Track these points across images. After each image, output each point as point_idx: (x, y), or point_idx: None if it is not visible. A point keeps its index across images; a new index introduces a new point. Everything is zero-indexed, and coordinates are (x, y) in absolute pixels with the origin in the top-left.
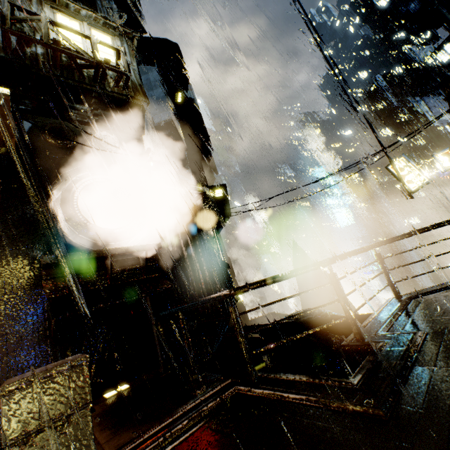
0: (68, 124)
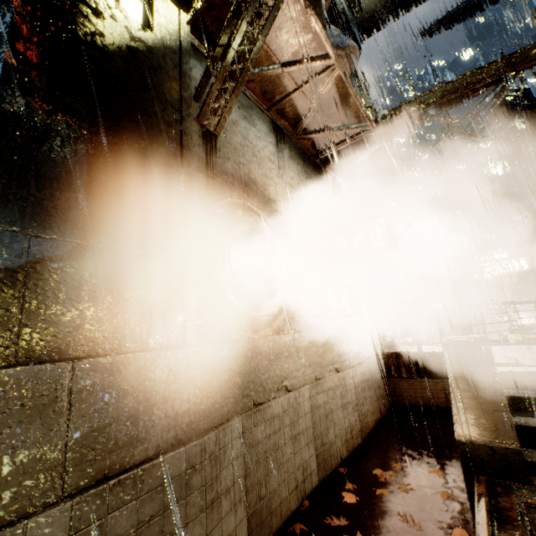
0: None
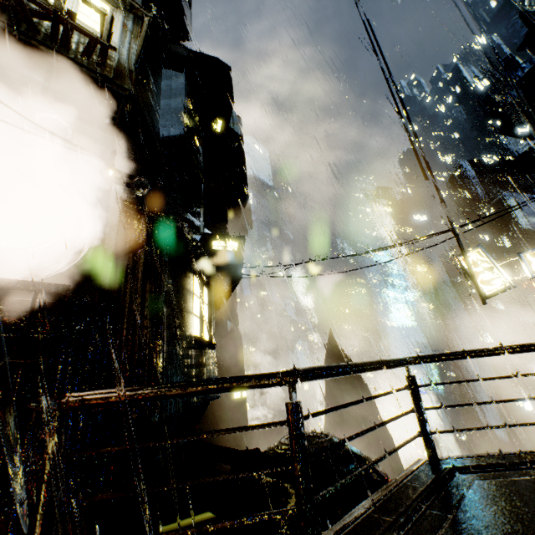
0: None
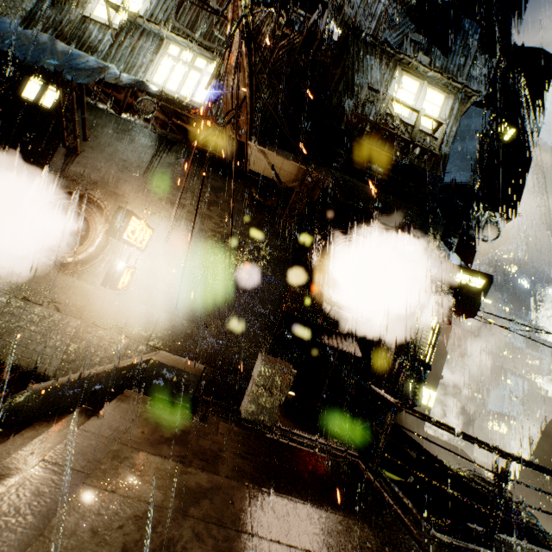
0: (358, 183)
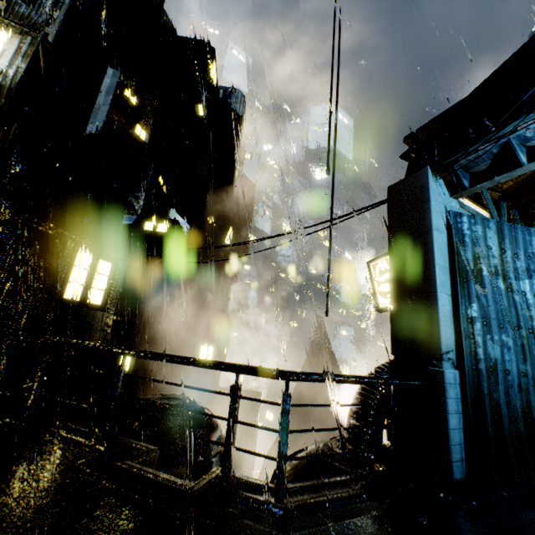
0: None
